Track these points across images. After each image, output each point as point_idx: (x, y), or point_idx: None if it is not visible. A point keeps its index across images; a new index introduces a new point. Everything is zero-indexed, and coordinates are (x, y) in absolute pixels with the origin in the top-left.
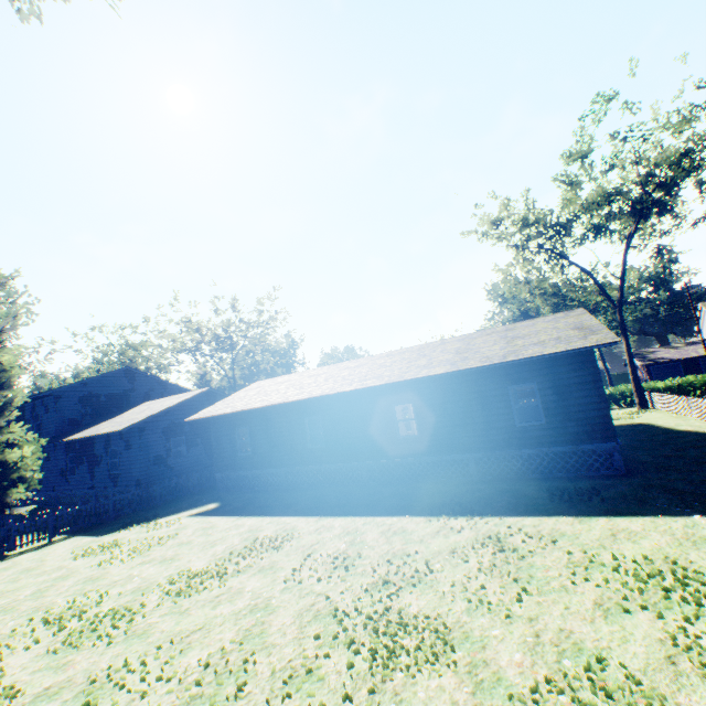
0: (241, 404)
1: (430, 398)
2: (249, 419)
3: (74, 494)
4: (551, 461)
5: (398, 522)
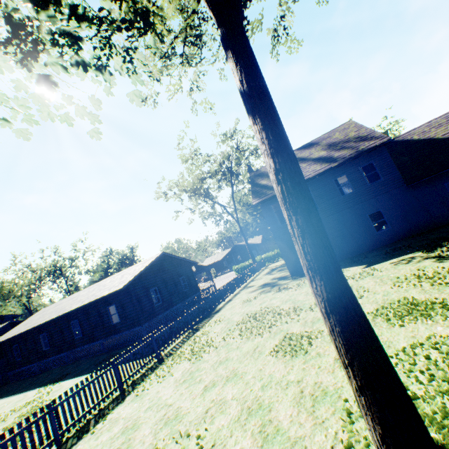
0: (11, 333)
1: (83, 317)
2: (18, 340)
3: None
4: (126, 338)
5: (30, 393)
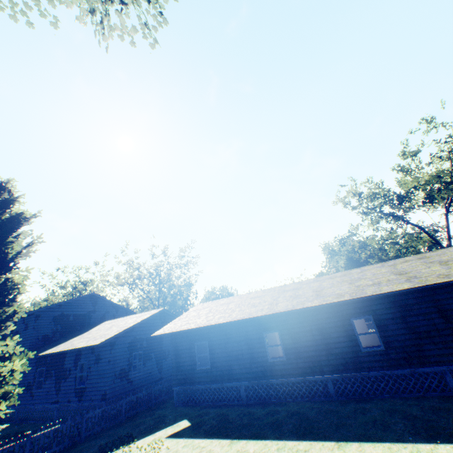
0: (201, 320)
1: (388, 312)
2: (208, 334)
3: (35, 409)
4: None
5: None
